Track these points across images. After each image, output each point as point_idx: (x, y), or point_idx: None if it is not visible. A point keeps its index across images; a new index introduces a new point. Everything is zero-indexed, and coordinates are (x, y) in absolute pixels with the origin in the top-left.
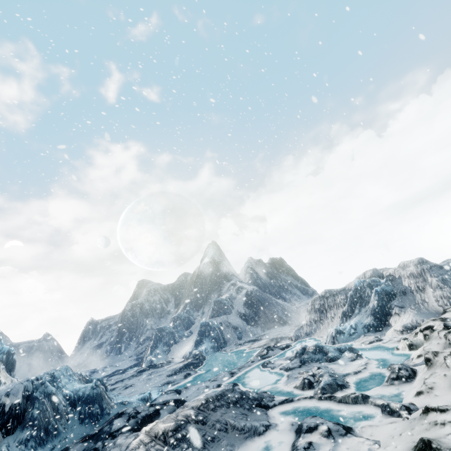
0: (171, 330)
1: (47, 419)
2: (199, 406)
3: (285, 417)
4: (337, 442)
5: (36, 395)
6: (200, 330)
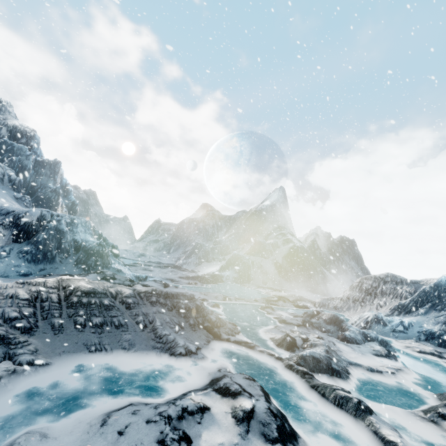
0: (208, 249)
1: (49, 247)
2: (141, 291)
3: (227, 358)
4: (248, 442)
5: (48, 225)
6: (230, 259)
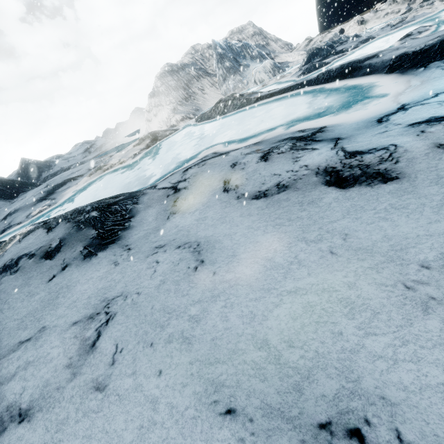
0: None
1: None
2: None
3: None
4: None
5: None
6: None
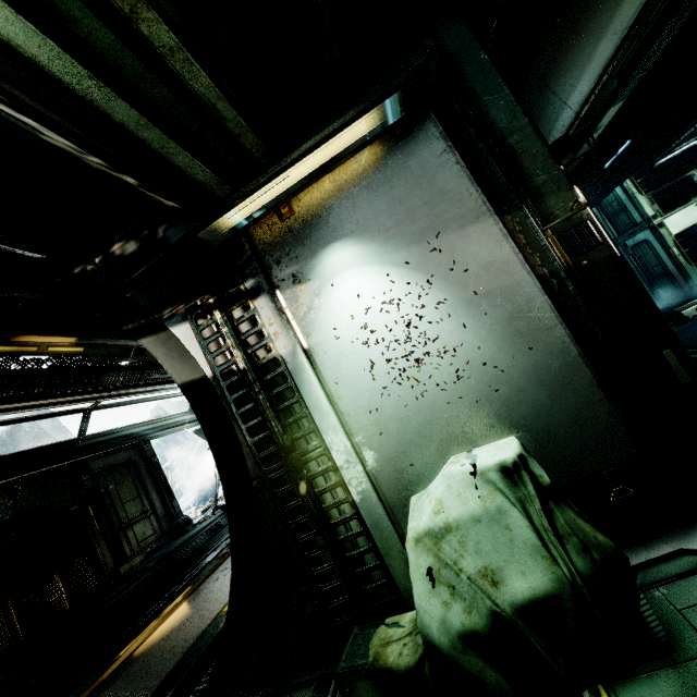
0: None
1: None
2: None
3: None
4: None
5: None
6: None
